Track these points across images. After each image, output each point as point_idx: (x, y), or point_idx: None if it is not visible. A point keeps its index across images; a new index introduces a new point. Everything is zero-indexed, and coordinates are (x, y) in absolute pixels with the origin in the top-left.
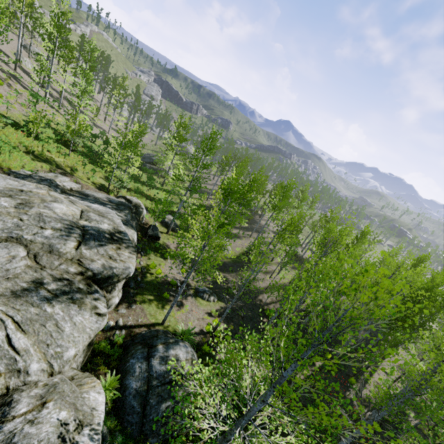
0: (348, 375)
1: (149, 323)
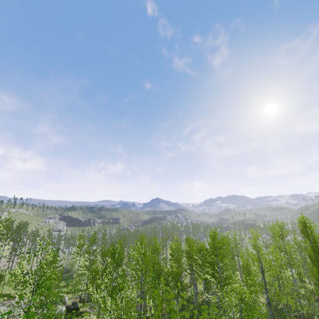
0: None
1: None
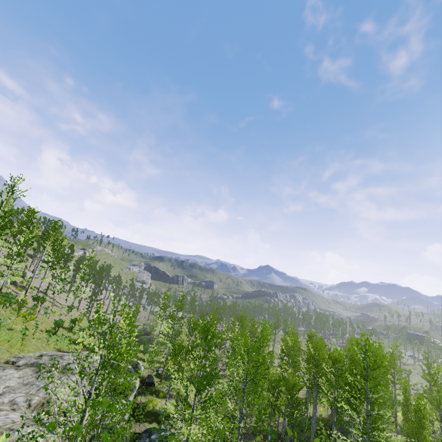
0: None
1: None
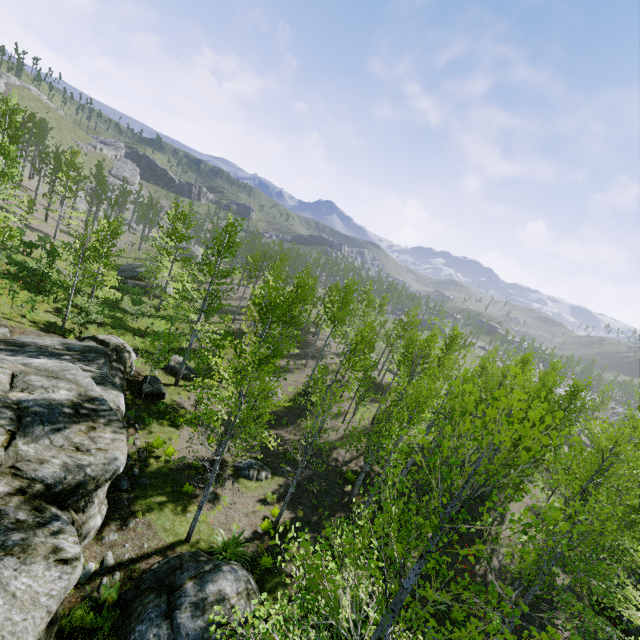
0: (472, 540)
1: (164, 546)
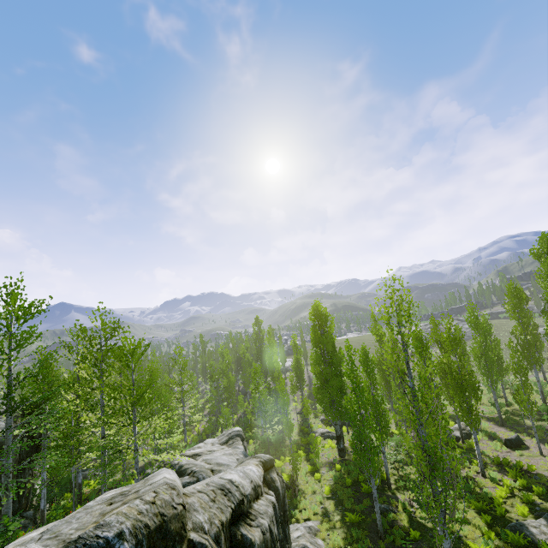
0: None
1: None
